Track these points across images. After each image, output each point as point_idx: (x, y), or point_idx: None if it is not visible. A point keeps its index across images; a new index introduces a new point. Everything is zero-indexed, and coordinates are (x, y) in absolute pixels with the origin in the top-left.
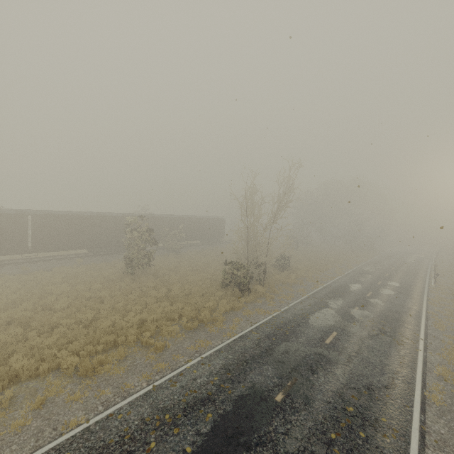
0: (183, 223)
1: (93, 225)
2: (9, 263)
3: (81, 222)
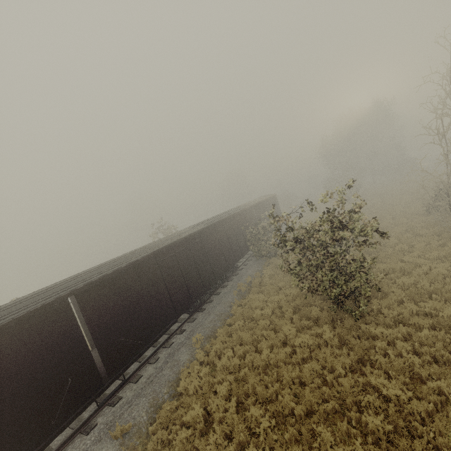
0: (253, 214)
1: (178, 263)
2: (67, 438)
3: (160, 265)
